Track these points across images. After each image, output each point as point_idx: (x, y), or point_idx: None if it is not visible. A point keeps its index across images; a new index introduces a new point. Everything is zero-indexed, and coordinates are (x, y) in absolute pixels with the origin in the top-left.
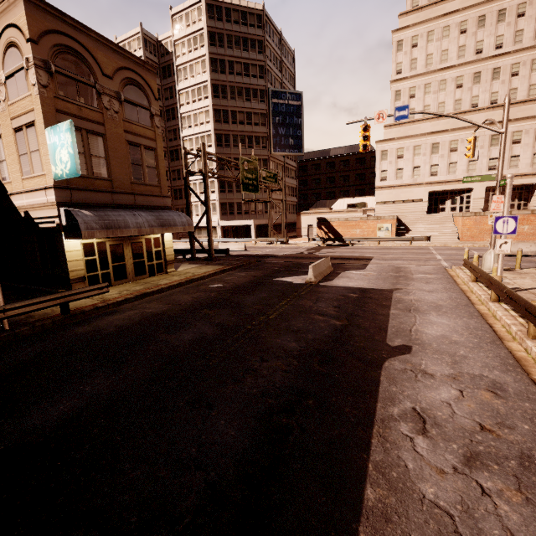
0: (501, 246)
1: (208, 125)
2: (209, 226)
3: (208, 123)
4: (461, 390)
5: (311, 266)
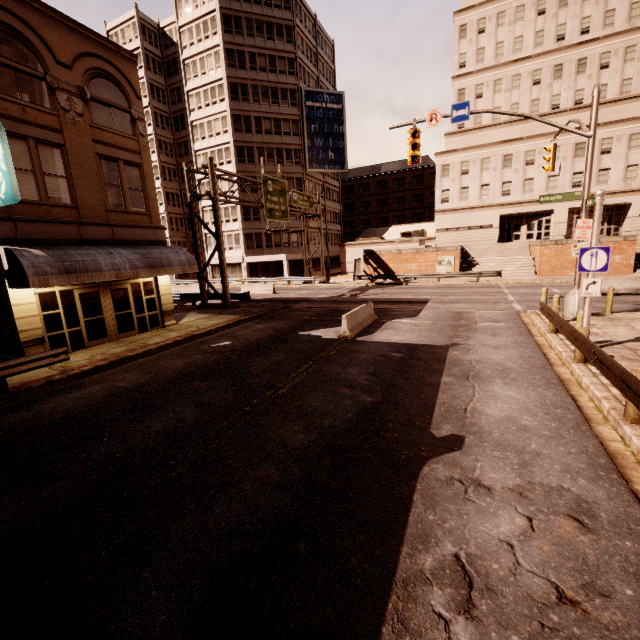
0: (588, 288)
1: (225, 135)
2: (223, 264)
3: (225, 133)
4: (529, 517)
5: (345, 316)
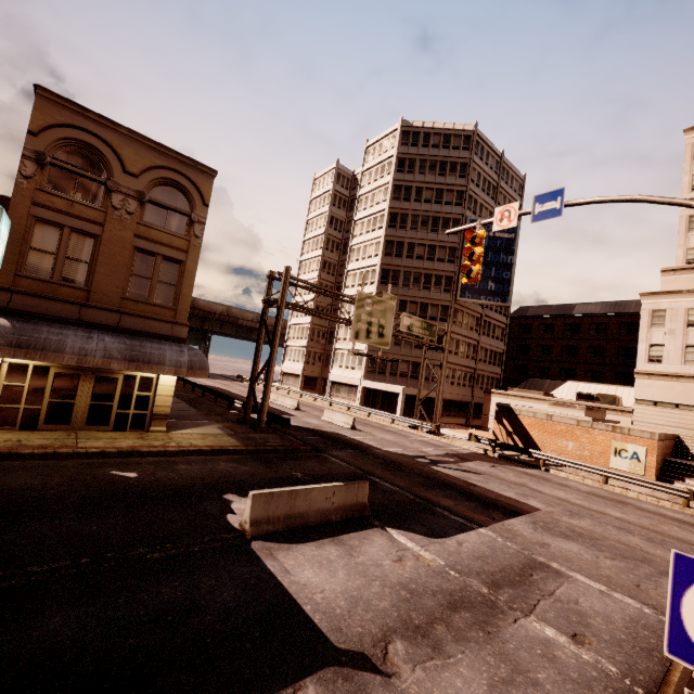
0: None
1: (375, 258)
2: (268, 378)
3: (376, 256)
4: None
5: (252, 494)
